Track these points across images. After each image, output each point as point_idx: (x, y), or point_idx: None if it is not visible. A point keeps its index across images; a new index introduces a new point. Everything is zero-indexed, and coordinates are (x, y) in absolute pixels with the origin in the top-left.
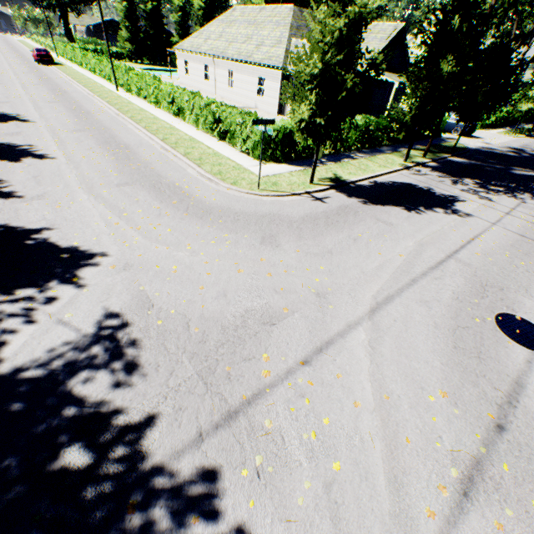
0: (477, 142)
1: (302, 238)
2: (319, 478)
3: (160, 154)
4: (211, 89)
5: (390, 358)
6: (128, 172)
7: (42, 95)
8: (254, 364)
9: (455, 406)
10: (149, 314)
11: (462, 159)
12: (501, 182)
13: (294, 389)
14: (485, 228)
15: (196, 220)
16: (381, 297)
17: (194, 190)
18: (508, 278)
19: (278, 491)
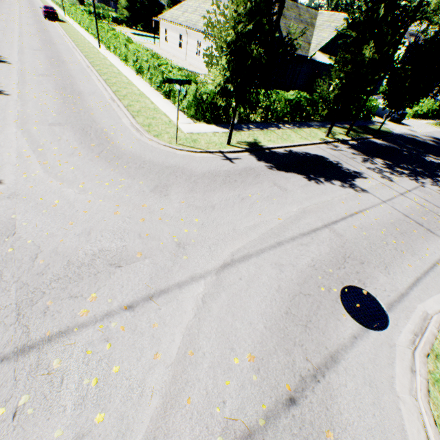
0: (404, 128)
1: (193, 191)
2: (75, 428)
3: (106, 103)
4: (183, 56)
5: (216, 314)
6: (67, 114)
7: (32, 43)
8: (78, 302)
9: (256, 372)
10: (6, 241)
11: (382, 142)
12: (409, 165)
13: (103, 332)
14: (374, 204)
15: (103, 163)
16: (239, 255)
17: (118, 137)
18: (374, 253)
19: (24, 436)
